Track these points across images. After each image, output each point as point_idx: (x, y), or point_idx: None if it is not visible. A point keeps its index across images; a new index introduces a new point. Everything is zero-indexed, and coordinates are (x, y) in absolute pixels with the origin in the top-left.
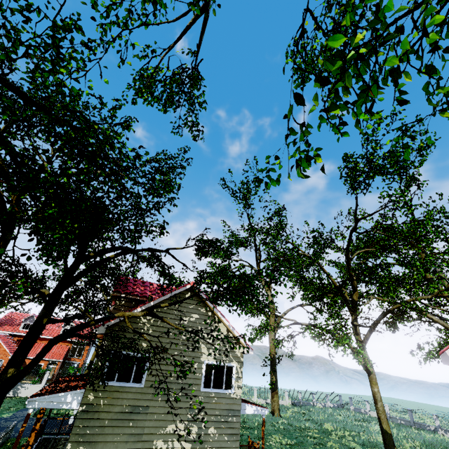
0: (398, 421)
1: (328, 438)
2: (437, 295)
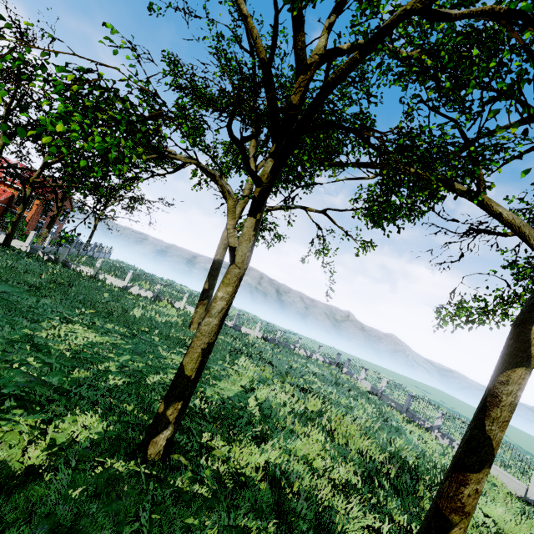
0: (388, 401)
1: (206, 368)
2: None
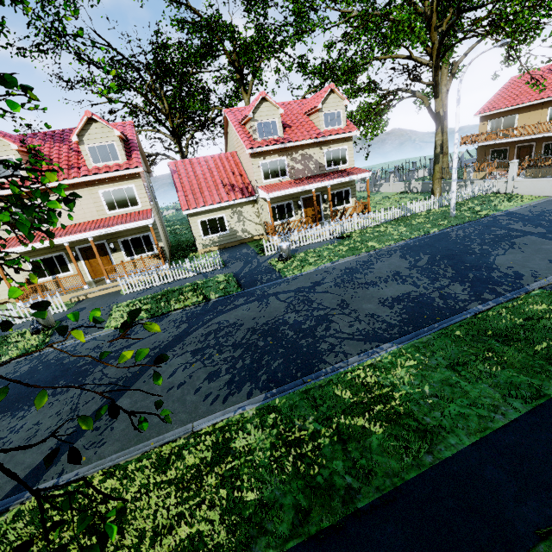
0: None
1: None
2: (183, 118)
